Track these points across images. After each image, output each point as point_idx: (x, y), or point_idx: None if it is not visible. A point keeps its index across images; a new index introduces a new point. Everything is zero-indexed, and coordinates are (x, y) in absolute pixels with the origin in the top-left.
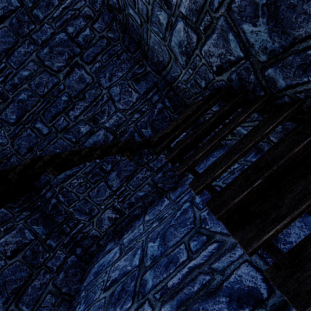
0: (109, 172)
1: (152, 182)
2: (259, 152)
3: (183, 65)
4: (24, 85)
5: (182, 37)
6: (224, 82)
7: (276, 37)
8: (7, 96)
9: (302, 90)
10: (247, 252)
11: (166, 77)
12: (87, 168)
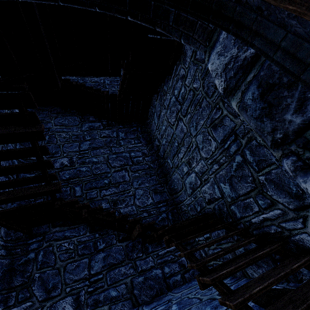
0: (99, 251)
1: (130, 284)
2: (234, 278)
3: (189, 194)
4: (89, 164)
5: (193, 180)
6: (211, 210)
7: (233, 192)
8: (74, 165)
9: (247, 220)
10: (210, 279)
11: (175, 199)
12: (84, 238)
